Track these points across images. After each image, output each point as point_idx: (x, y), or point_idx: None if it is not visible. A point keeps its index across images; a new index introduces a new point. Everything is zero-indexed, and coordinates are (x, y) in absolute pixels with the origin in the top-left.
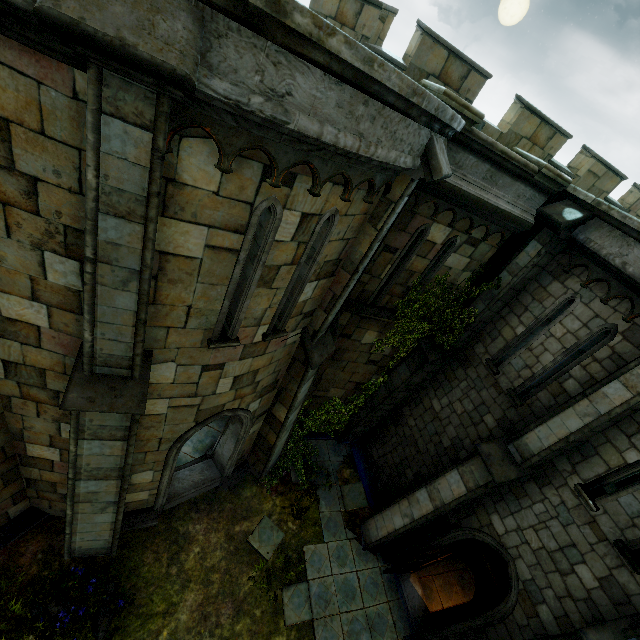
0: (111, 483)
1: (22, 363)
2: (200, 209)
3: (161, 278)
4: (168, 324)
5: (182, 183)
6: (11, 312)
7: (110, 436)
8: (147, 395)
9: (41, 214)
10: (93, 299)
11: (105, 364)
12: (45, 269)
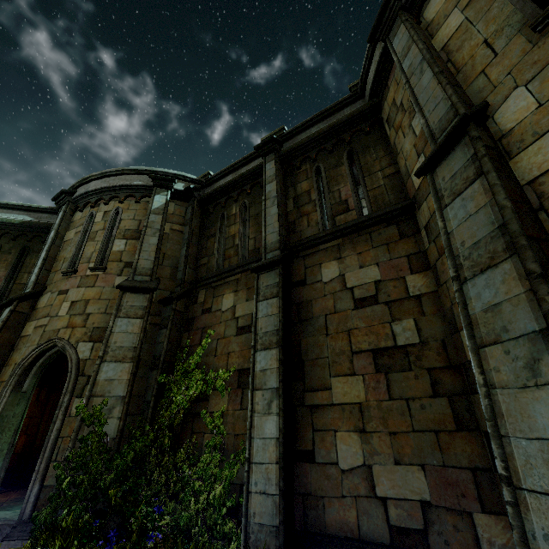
0: (506, 272)
1: (430, 217)
2: (445, 12)
3: (452, 57)
4: (480, 71)
5: (432, 21)
6: (417, 182)
7: (464, 183)
8: (518, 147)
9: (406, 111)
10: (415, 98)
11: (441, 132)
12: (415, 133)
